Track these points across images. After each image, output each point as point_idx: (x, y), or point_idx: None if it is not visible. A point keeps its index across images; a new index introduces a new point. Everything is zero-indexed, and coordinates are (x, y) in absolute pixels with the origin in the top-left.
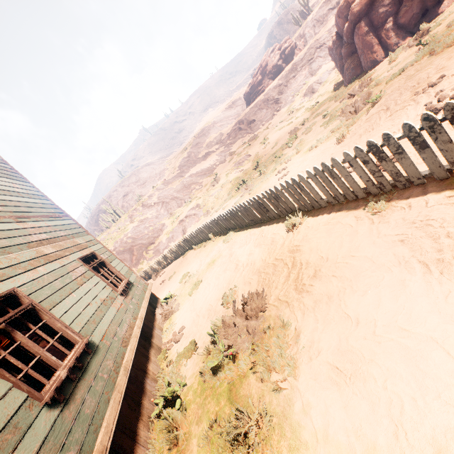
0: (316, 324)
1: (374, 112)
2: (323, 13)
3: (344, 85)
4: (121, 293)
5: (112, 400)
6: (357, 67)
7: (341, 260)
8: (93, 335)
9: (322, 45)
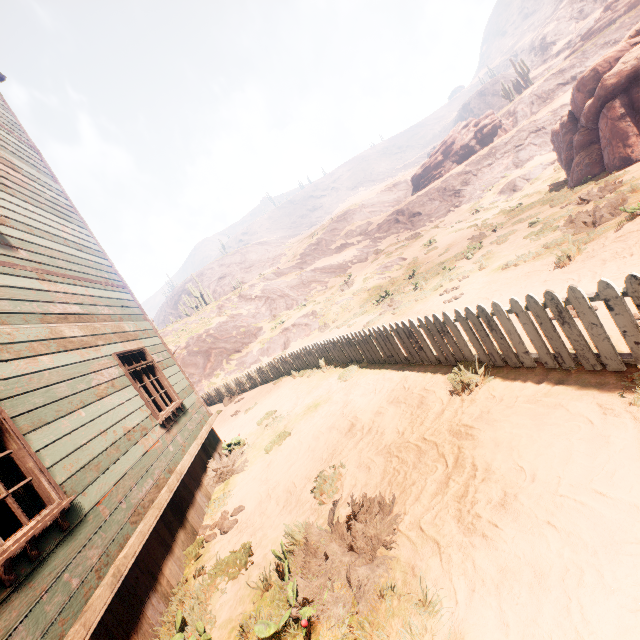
0: (504, 636)
1: (634, 228)
2: (549, 88)
3: (568, 186)
4: (163, 422)
5: None
6: (596, 163)
7: (568, 492)
8: (86, 492)
9: (540, 129)
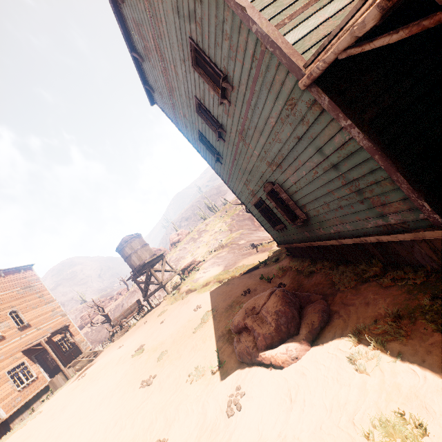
0: None
1: None
2: None
3: None
4: None
5: None
6: None
7: None
8: None
9: None
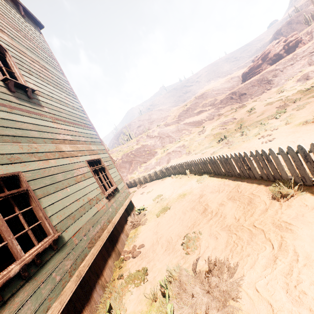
0: None
1: None
2: None
3: None
4: (107, 196)
5: (49, 312)
6: None
7: None
8: (67, 230)
9: None
